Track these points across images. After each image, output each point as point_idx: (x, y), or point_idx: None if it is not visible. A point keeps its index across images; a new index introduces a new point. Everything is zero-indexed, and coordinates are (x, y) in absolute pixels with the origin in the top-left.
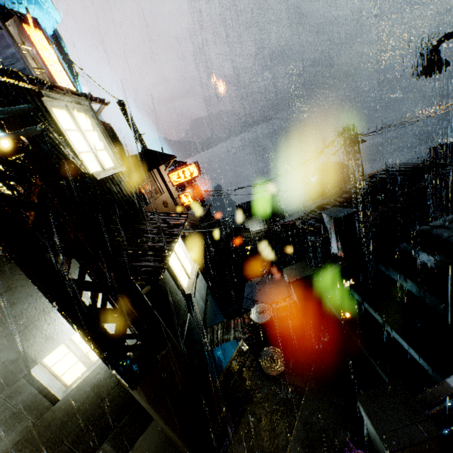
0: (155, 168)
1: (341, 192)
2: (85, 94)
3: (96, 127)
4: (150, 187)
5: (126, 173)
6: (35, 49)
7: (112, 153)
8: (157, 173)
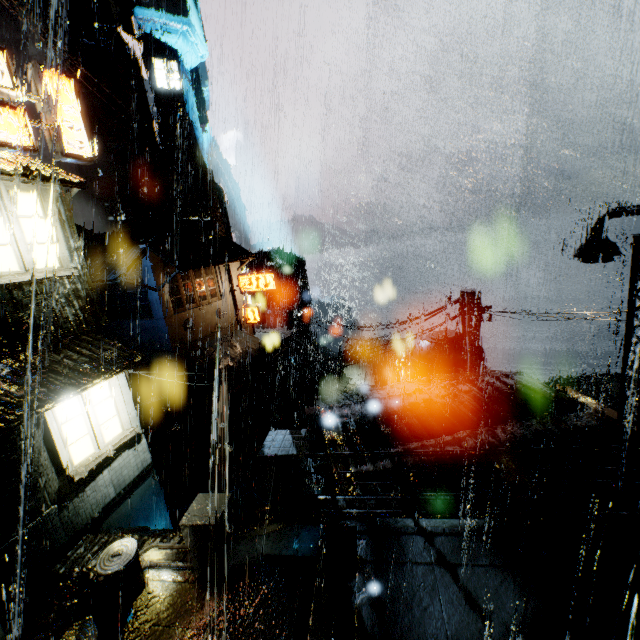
0: (210, 266)
1: (415, 388)
2: (28, 174)
3: (52, 212)
4: (206, 287)
5: (81, 277)
6: (47, 101)
7: (65, 248)
8: (225, 270)
